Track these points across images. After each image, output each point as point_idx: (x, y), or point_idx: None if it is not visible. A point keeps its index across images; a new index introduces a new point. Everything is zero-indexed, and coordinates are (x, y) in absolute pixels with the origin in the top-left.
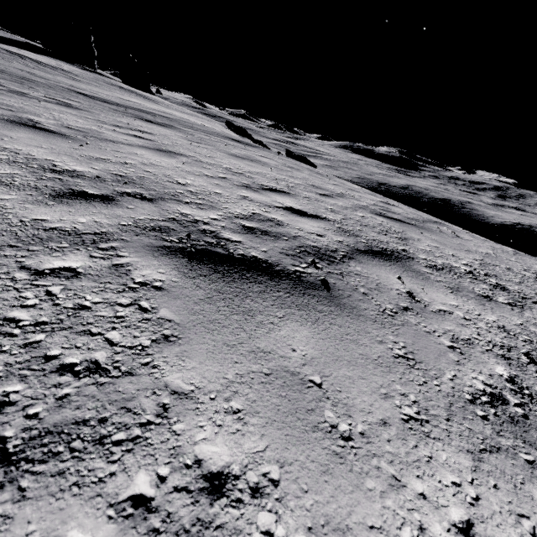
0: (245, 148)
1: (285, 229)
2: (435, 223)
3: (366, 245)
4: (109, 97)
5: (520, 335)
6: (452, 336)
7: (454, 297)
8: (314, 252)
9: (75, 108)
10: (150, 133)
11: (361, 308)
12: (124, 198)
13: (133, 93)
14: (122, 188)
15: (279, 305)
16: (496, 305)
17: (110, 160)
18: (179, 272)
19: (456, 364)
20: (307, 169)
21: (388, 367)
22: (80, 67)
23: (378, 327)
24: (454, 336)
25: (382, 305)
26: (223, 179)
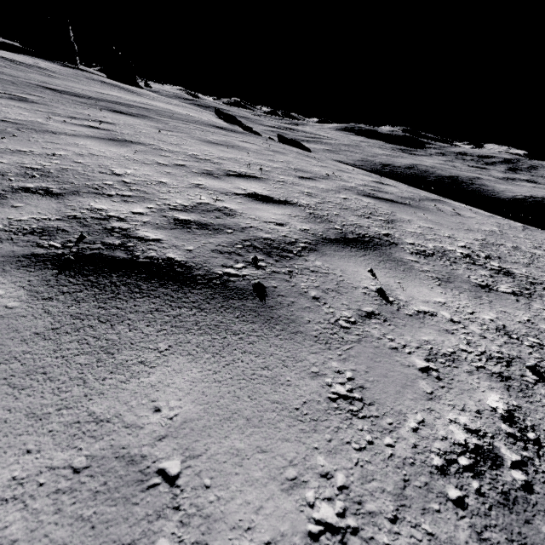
0: (226, 135)
1: (235, 219)
2: (433, 201)
3: (338, 232)
4: (84, 92)
5: (526, 337)
6: (430, 350)
7: (441, 291)
8: (262, 247)
9: (29, 102)
10: (112, 123)
11: (302, 321)
12: (17, 194)
13: (116, 87)
14: (23, 183)
15: (171, 330)
16: (496, 297)
17: (32, 152)
18: (28, 291)
19: (428, 399)
20: (296, 152)
21: (315, 422)
22: (61, 64)
23: (320, 349)
24: (432, 351)
25: (335, 313)
26: (180, 166)
